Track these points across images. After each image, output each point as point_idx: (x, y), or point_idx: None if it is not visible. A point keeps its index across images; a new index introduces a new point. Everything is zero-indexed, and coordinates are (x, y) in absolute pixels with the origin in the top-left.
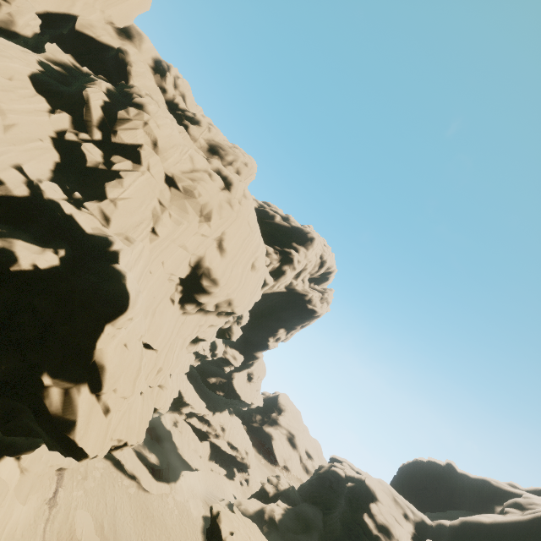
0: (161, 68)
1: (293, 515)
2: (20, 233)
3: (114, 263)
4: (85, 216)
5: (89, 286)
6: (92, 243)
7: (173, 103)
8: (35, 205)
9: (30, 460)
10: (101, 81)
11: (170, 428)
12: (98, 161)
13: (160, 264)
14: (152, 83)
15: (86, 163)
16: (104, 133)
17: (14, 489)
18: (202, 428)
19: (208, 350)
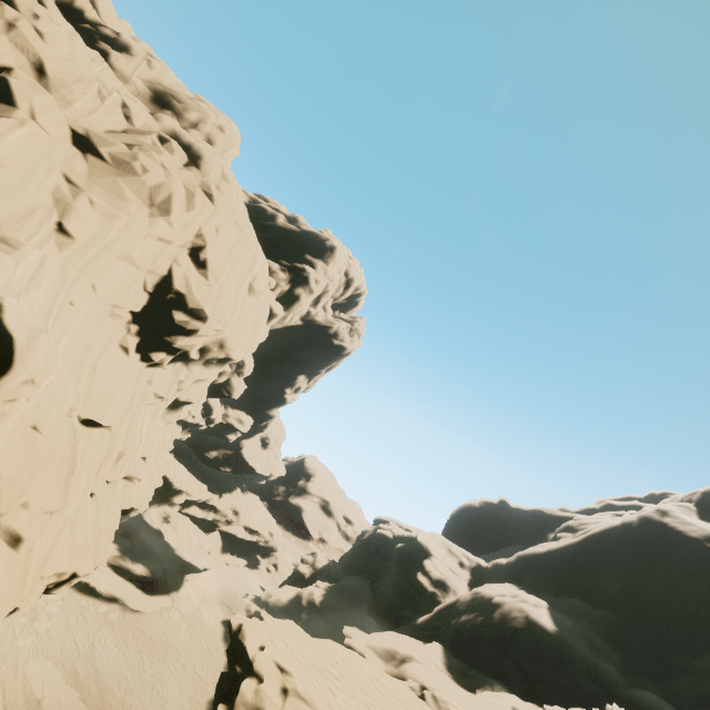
0: None
1: (337, 592)
2: None
3: None
4: None
5: None
6: None
7: (73, 8)
8: None
9: None
10: None
11: (159, 527)
12: None
13: (88, 289)
14: None
15: None
16: None
17: None
18: (206, 517)
19: (200, 416)
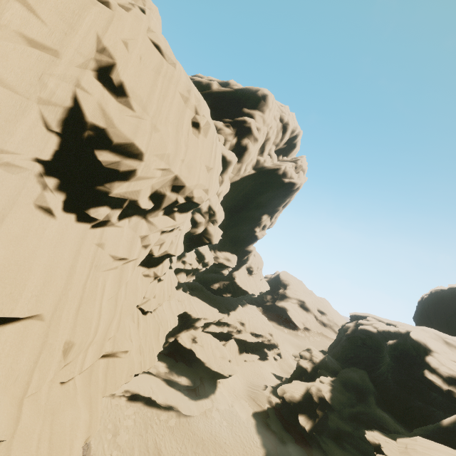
0: None
1: (340, 386)
2: None
3: None
4: None
5: None
6: None
7: None
8: None
9: None
10: None
11: (190, 347)
12: None
13: None
14: None
15: None
16: None
17: None
18: (222, 330)
19: (195, 263)
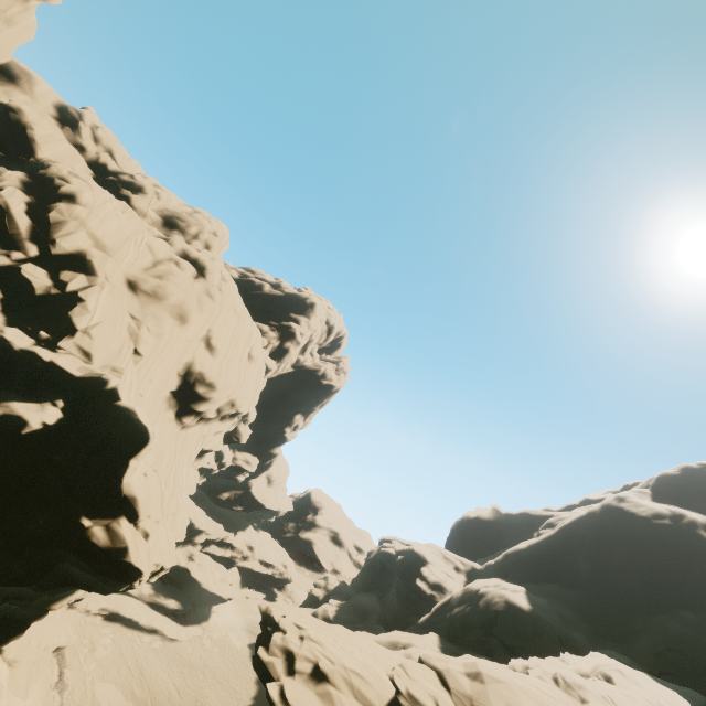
0: (68, 116)
1: (348, 608)
2: (7, 394)
3: (116, 400)
4: (65, 358)
5: (100, 429)
6: (85, 386)
7: (99, 164)
8: (8, 359)
9: (17, 649)
10: (11, 173)
11: (185, 565)
12: (48, 286)
13: (148, 383)
14: (65, 145)
15: (35, 291)
16: (39, 245)
17: (7, 685)
18: (224, 554)
19: (213, 461)
